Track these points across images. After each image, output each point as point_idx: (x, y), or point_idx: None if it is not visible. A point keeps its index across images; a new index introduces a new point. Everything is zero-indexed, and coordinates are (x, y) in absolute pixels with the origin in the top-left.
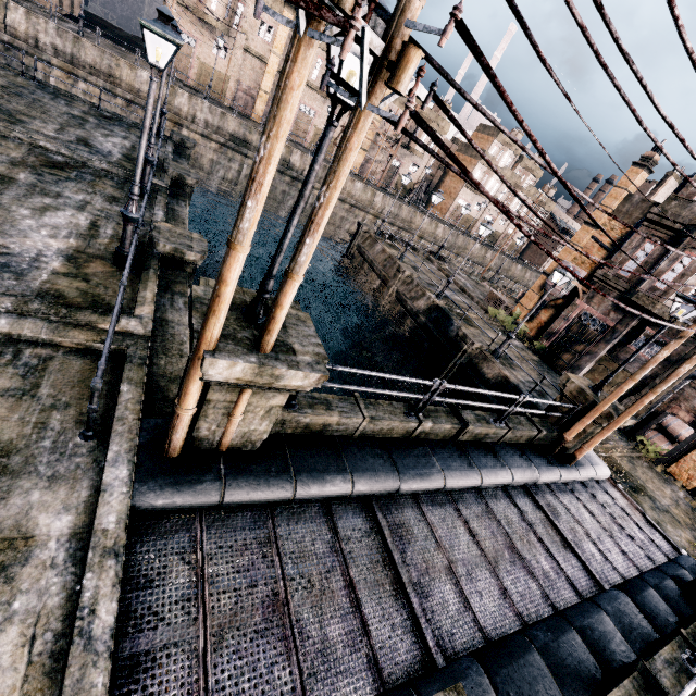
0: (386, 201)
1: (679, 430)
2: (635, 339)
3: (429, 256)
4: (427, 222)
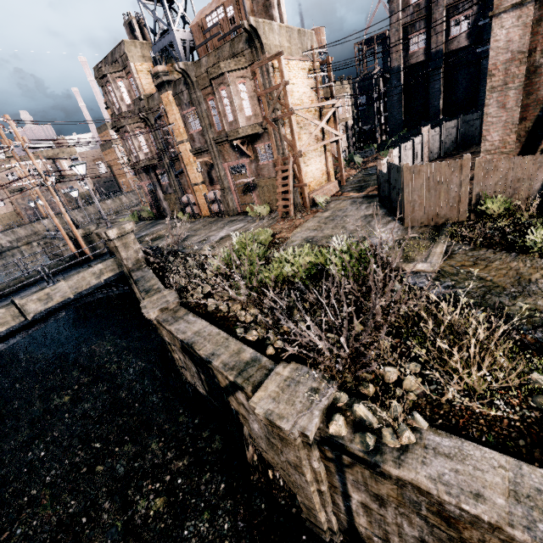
0: (73, 214)
1: (186, 199)
2: (160, 179)
3: (99, 222)
4: (112, 202)
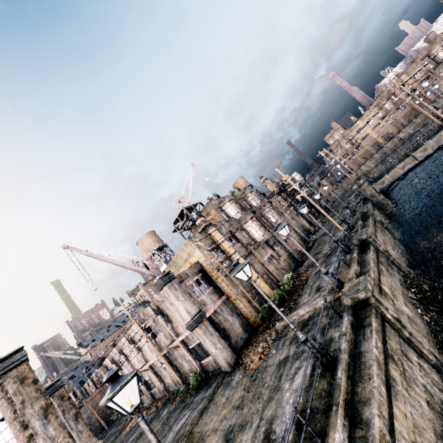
0: None
1: None
2: None
3: None
4: None
